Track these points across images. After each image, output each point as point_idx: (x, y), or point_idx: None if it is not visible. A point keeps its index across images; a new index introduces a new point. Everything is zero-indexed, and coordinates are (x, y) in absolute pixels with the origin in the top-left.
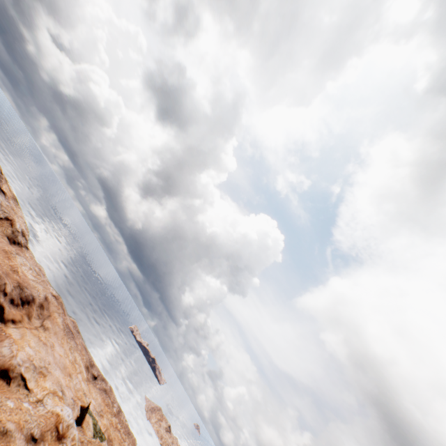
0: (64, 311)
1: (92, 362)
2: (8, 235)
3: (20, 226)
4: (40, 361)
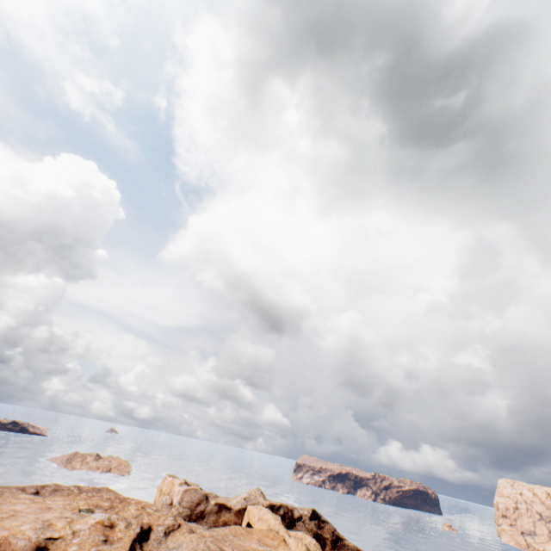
0: None
1: (20, 488)
2: None
3: None
4: (37, 523)
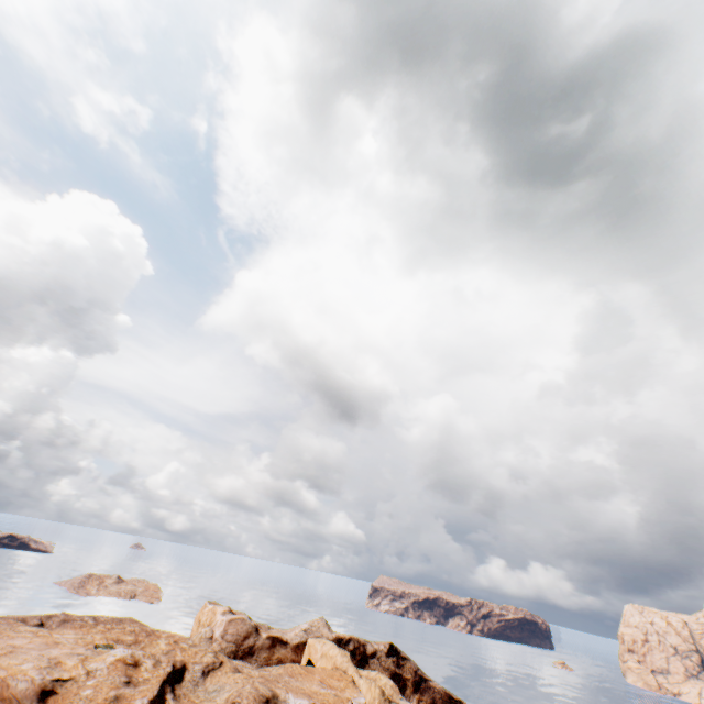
0: None
1: (20, 619)
2: None
3: None
4: (42, 661)
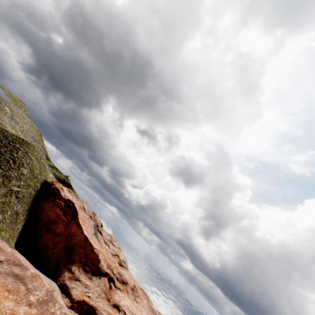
0: (148, 298)
1: None
2: (118, 262)
3: (122, 258)
4: (133, 310)
